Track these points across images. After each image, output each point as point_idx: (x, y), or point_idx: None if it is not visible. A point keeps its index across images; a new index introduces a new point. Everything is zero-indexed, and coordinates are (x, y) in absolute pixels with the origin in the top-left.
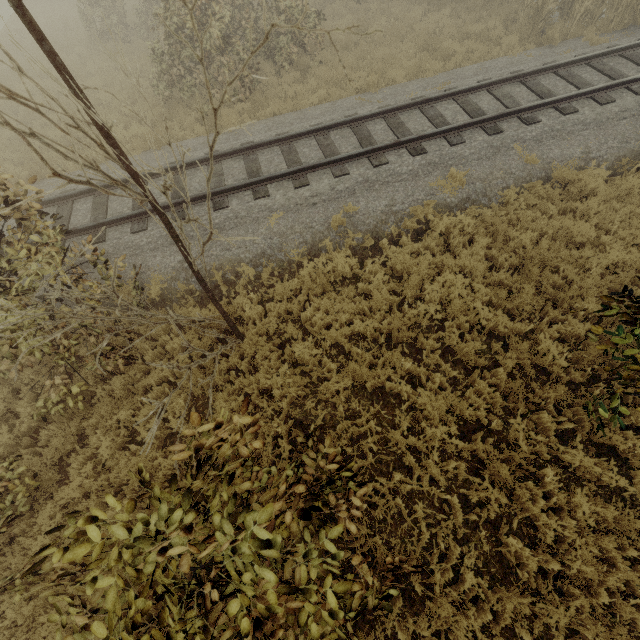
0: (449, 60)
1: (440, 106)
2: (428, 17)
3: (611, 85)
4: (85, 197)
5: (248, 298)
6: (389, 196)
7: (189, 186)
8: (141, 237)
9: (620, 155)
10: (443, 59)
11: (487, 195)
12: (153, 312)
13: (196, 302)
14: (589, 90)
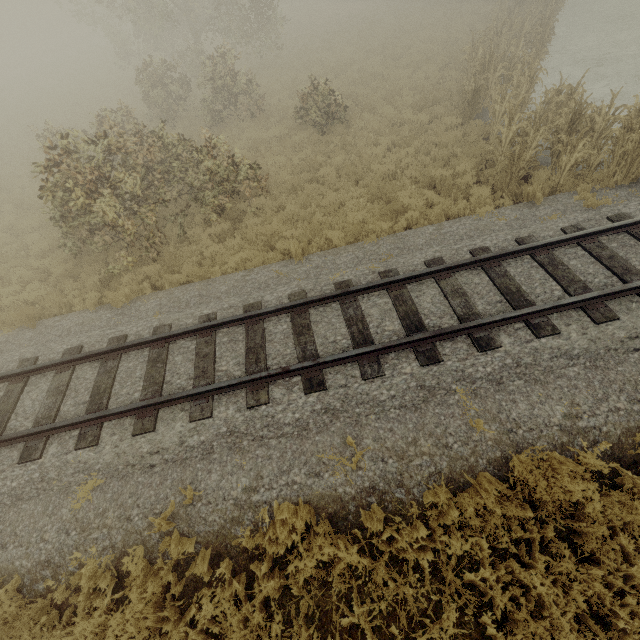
0: (404, 213)
1: (367, 299)
2: (393, 152)
3: (611, 292)
4: None
5: None
6: (255, 467)
7: (19, 405)
8: None
9: (631, 426)
10: (396, 213)
11: (404, 484)
12: None
13: None
14: (576, 300)
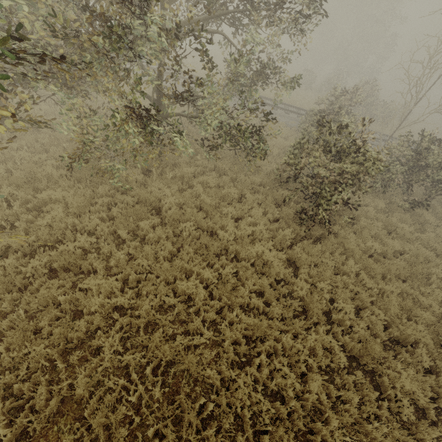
0: None
1: None
2: None
3: None
4: None
5: None
6: None
7: None
8: None
9: None
10: None
11: None
12: None
13: None
14: None
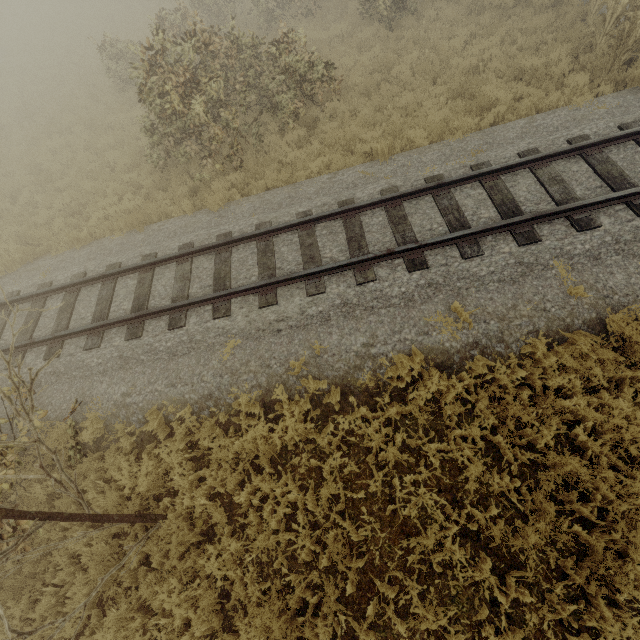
0: (489, 109)
1: (460, 191)
2: (473, 44)
3: None
4: (58, 293)
5: (187, 451)
6: (370, 330)
7: (154, 290)
8: (92, 356)
9: None
10: (481, 109)
11: (504, 340)
12: (87, 456)
13: (136, 444)
14: None
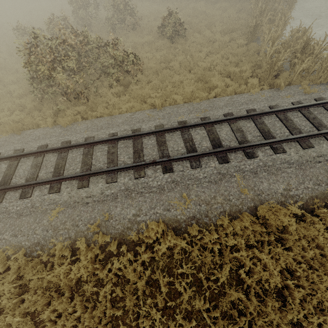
0: (214, 89)
1: (194, 130)
2: (209, 56)
3: (312, 134)
4: None
5: (18, 279)
6: (138, 205)
7: (17, 172)
8: None
9: (313, 195)
10: (210, 88)
11: (208, 216)
12: None
13: None
14: (295, 137)
